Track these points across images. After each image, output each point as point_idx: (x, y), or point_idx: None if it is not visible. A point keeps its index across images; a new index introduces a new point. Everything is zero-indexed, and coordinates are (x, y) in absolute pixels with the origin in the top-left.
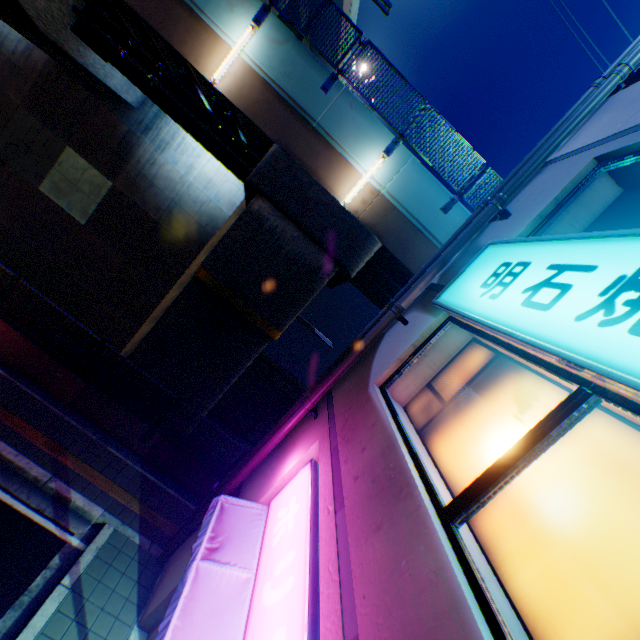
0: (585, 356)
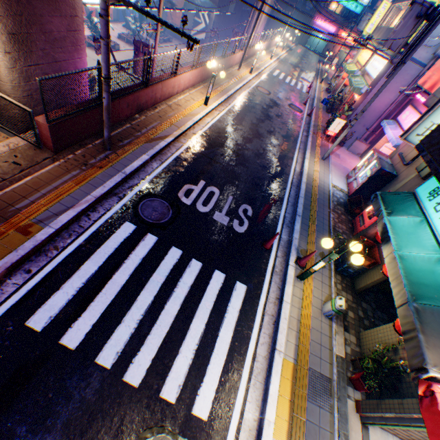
0: (339, 4)
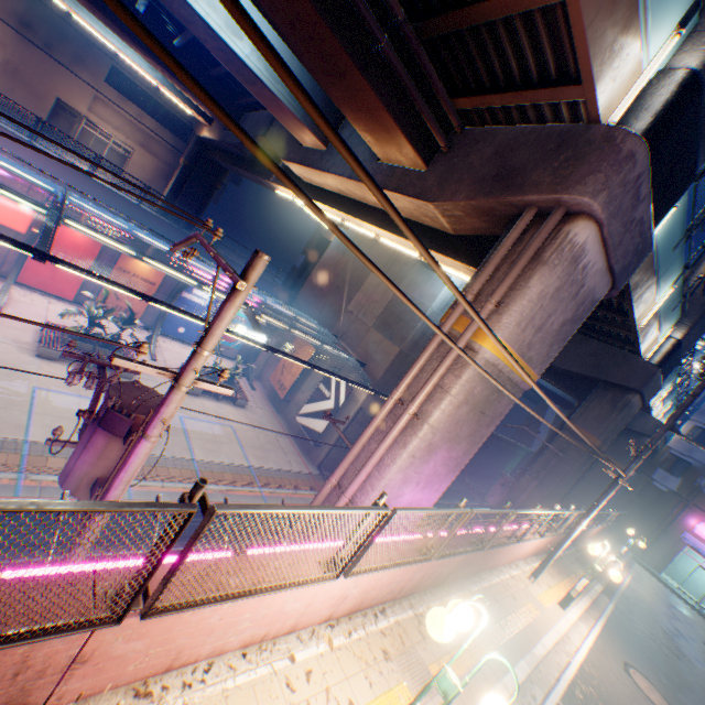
0: None
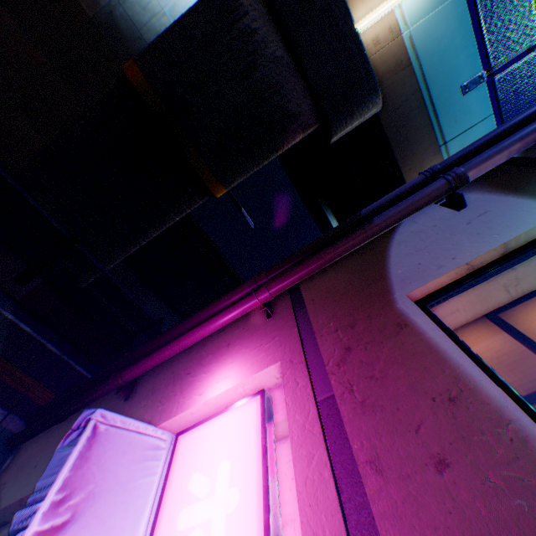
0: None
